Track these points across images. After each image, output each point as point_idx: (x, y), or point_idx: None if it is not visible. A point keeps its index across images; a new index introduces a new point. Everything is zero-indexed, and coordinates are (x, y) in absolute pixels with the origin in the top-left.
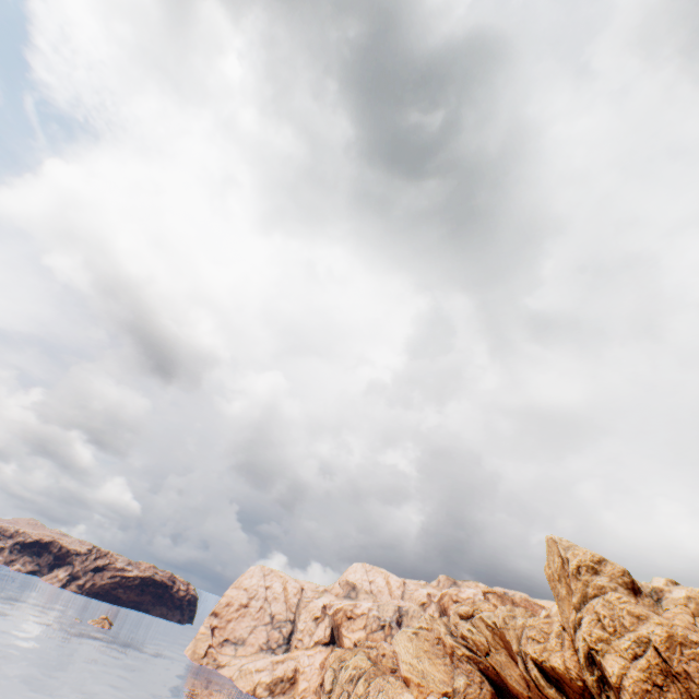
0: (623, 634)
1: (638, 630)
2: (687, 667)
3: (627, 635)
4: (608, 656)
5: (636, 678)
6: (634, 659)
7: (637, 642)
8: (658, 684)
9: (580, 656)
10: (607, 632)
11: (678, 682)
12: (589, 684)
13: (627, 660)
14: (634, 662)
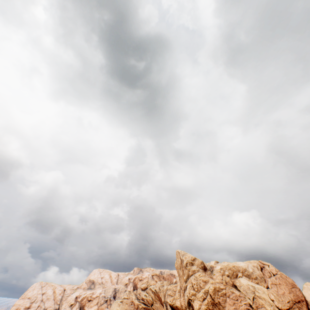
0: (200, 290)
1: (205, 287)
2: (219, 300)
3: (201, 290)
4: (195, 301)
5: (204, 309)
6: (203, 300)
7: (204, 293)
8: (210, 309)
9: (186, 303)
10: (195, 291)
11: (217, 306)
12: None
13: (201, 301)
14: (203, 301)
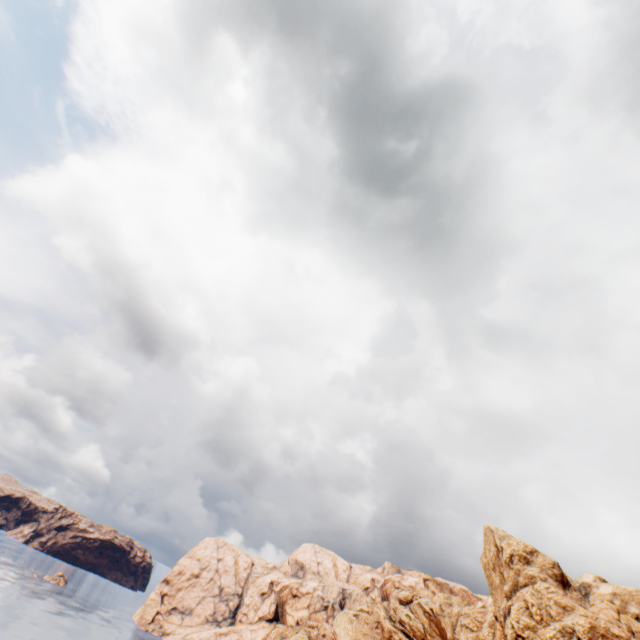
0: (549, 622)
1: (563, 620)
2: None
3: (553, 624)
4: None
5: None
6: None
7: (562, 632)
8: None
9: None
10: (534, 620)
11: None
12: None
13: None
14: None
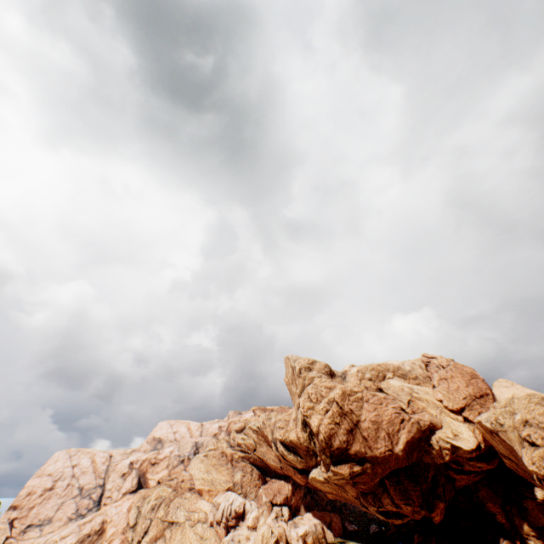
0: (321, 400)
1: (329, 395)
2: (351, 407)
3: (324, 400)
4: (313, 417)
5: (326, 423)
6: (326, 413)
7: (328, 403)
8: (337, 422)
9: (300, 424)
10: (313, 403)
11: (347, 417)
12: (305, 439)
13: (323, 415)
14: (326, 415)
